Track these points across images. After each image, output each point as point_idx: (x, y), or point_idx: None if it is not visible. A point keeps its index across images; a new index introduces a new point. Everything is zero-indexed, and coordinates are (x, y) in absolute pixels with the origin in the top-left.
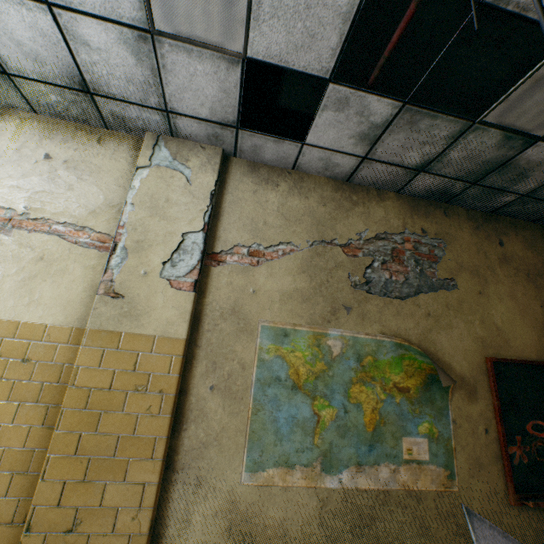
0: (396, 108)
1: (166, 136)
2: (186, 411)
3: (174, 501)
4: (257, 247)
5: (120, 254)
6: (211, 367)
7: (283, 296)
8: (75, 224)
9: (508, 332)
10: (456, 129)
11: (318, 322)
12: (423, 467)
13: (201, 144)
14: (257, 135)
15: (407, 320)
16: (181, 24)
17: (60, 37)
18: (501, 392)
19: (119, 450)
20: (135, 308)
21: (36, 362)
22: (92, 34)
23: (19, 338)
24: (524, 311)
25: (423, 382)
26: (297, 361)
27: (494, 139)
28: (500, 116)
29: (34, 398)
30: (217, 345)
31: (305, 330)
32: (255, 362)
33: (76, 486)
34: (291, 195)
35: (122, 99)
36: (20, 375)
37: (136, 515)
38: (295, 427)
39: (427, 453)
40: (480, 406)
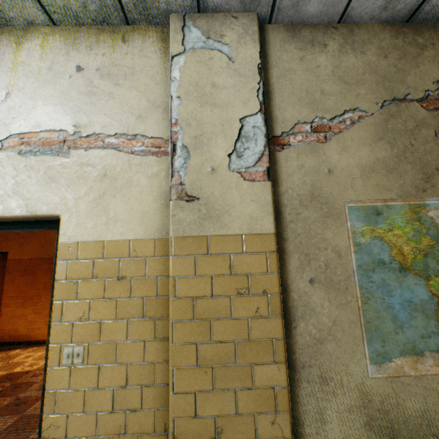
0: None
1: (191, 14)
2: (291, 309)
3: (303, 400)
4: (320, 121)
5: (181, 154)
6: (304, 260)
7: (363, 170)
8: (125, 134)
9: None
10: None
11: (411, 193)
12: None
13: (231, 14)
14: None
15: None
16: None
17: None
18: None
19: (238, 356)
20: (213, 208)
21: (131, 278)
22: None
23: (108, 258)
24: None
25: None
26: (398, 240)
27: None
28: None
29: (139, 313)
30: (304, 236)
31: (398, 204)
32: (351, 248)
33: (206, 396)
34: (343, 53)
35: None
36: (120, 293)
37: (274, 420)
38: (413, 312)
39: None
40: None
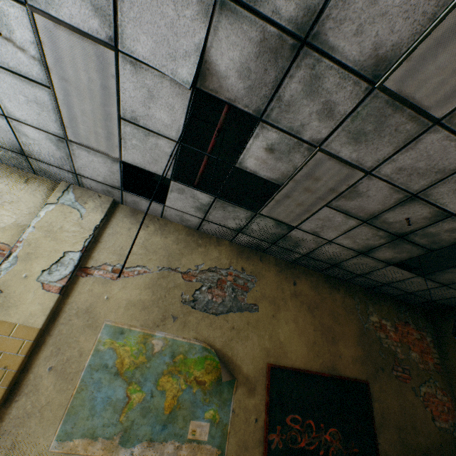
0: (212, 198)
1: (75, 185)
2: (23, 386)
3: None
4: (119, 267)
5: (11, 261)
6: (55, 352)
7: (129, 303)
8: None
9: (288, 346)
10: (249, 214)
11: (150, 325)
12: (201, 446)
13: (99, 194)
14: (135, 196)
15: (217, 330)
16: (83, 140)
17: (10, 129)
18: (273, 390)
19: None
20: (9, 301)
21: None
22: (30, 132)
23: None
24: (302, 332)
25: (217, 378)
26: (125, 353)
27: (271, 223)
28: (268, 213)
29: None
30: (66, 335)
31: (138, 330)
32: (92, 351)
33: None
34: (155, 234)
35: (47, 162)
36: None
37: None
38: (108, 406)
39: (208, 435)
40: (256, 400)
